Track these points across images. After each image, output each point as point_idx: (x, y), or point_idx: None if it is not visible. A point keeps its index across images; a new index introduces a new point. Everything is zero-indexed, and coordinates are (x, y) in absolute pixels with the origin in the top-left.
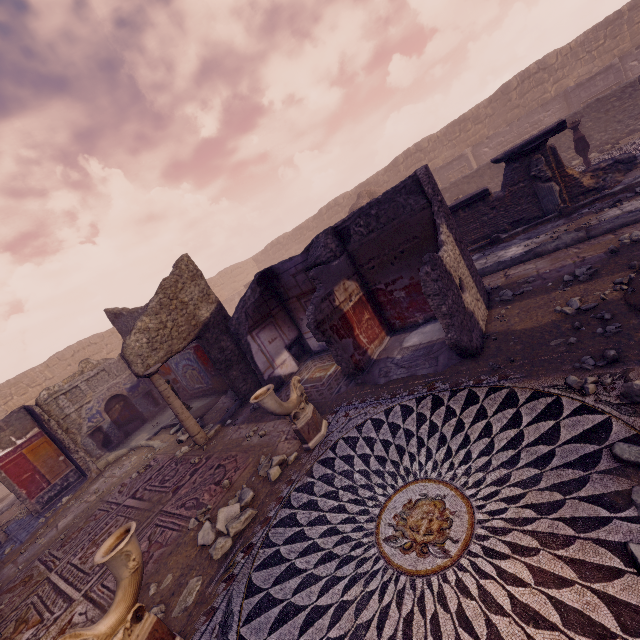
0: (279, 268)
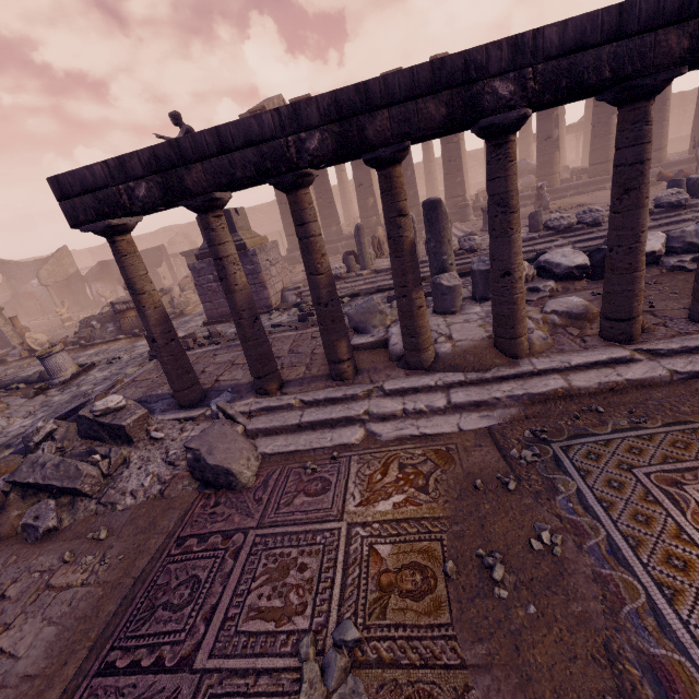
0: (110, 261)
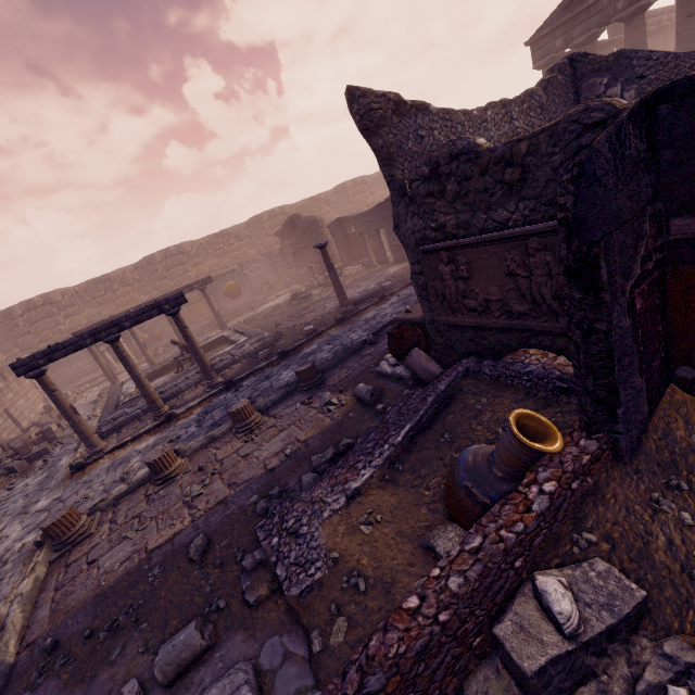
0: None
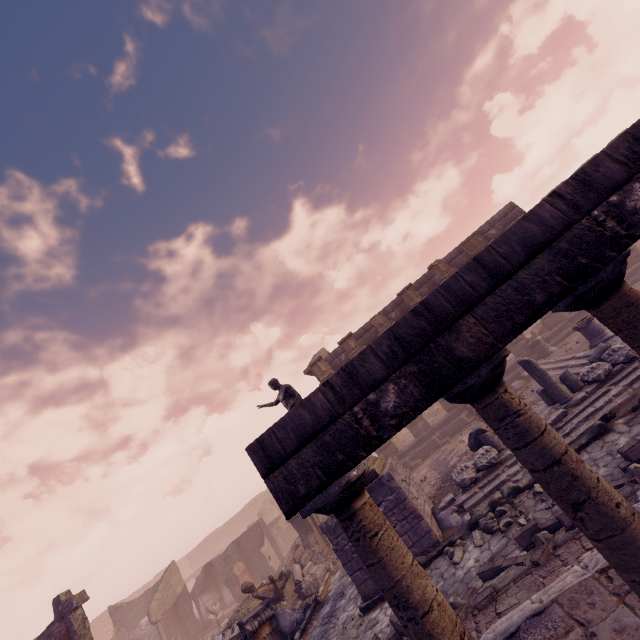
0: (214, 561)
